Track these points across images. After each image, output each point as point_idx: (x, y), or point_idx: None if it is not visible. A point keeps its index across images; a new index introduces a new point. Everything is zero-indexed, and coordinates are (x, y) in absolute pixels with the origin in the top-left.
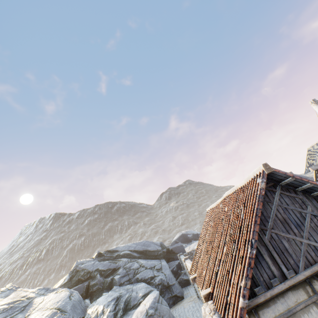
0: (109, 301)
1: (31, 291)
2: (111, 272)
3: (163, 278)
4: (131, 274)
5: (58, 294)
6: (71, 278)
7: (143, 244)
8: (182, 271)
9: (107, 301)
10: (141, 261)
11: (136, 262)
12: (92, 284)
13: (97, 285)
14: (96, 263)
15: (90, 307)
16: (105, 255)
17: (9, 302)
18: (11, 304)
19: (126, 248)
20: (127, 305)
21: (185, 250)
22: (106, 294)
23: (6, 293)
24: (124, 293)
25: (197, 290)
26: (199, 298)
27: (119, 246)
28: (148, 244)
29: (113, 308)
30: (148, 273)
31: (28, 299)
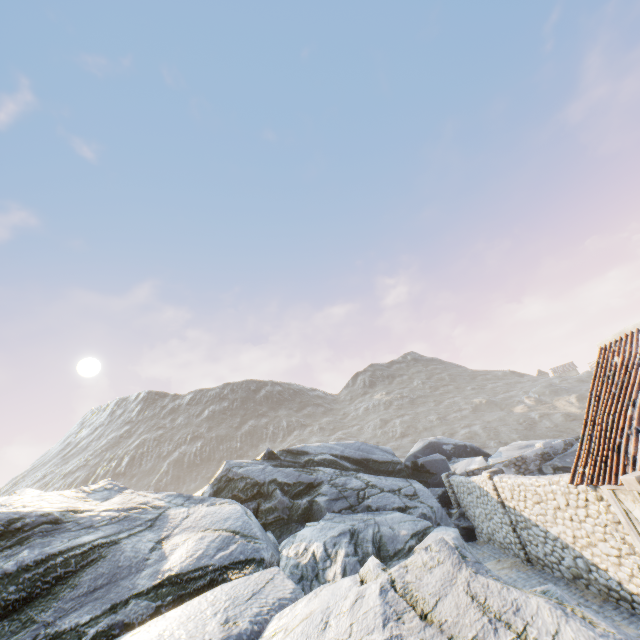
0: (333, 537)
1: (154, 497)
2: (303, 489)
3: (427, 512)
4: (352, 497)
5: (217, 507)
6: (216, 492)
7: (358, 448)
8: (450, 510)
9: (326, 536)
10: (365, 476)
11: (354, 477)
12: (264, 509)
13: (276, 512)
14: (269, 468)
15: (285, 545)
16: (281, 458)
17: (118, 508)
18: (123, 512)
19: (324, 450)
20: (380, 549)
21: (450, 469)
22: (316, 525)
23: (104, 495)
24: (362, 526)
25: (527, 544)
26: (534, 564)
27: (308, 445)
28: (368, 448)
29: (351, 550)
30: (390, 500)
31: (155, 508)
